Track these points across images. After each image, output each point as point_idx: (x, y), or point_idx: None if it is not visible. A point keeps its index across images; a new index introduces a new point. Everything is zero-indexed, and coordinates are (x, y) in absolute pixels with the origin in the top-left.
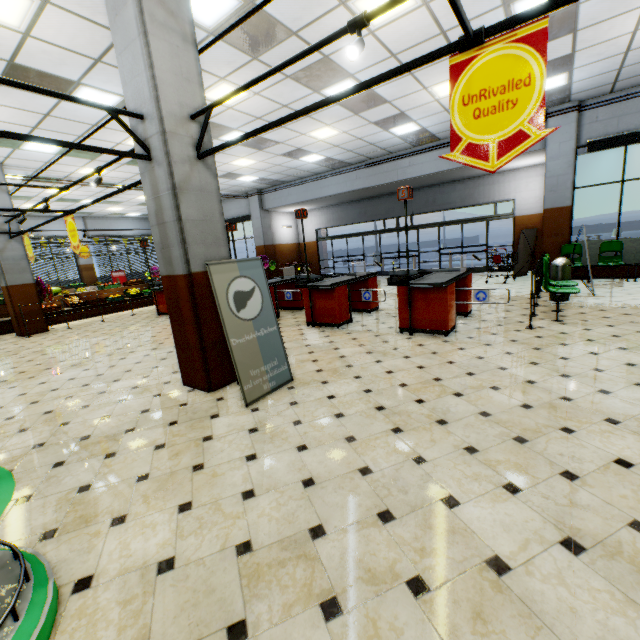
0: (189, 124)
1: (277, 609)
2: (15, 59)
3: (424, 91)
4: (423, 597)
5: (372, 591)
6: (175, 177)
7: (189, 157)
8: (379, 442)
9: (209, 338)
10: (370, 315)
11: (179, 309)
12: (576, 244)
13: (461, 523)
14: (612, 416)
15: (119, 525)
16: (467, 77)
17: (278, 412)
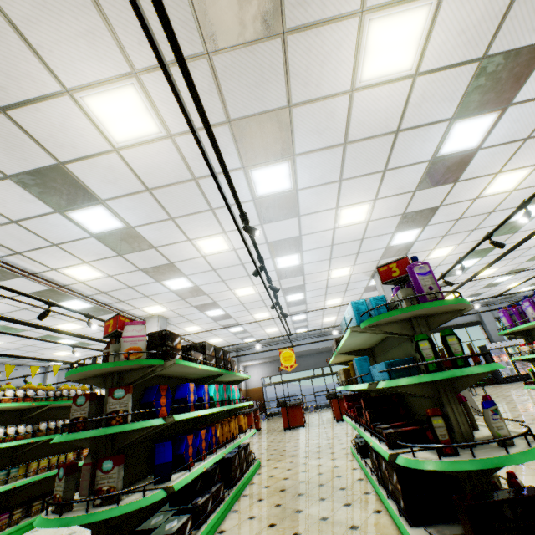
0: None
1: None
2: (307, 283)
3: None
4: None
5: None
6: None
7: None
8: None
9: None
10: None
11: None
12: None
13: None
14: None
15: None
16: None
17: None
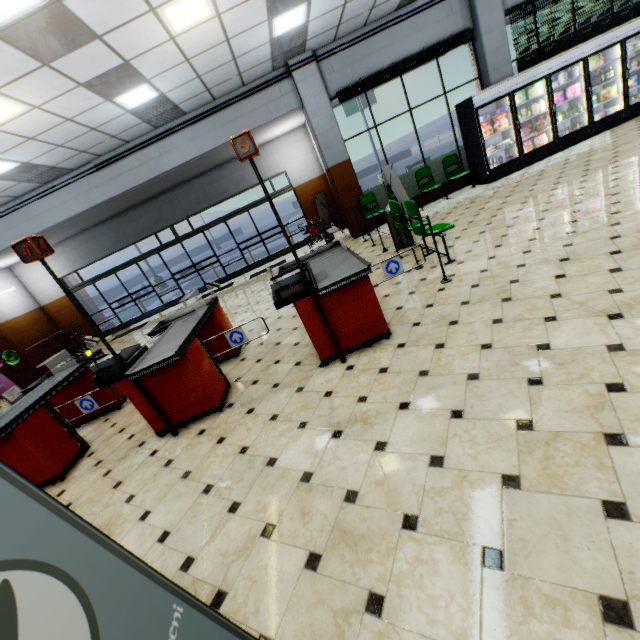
0: None
1: None
2: None
3: (152, 16)
4: None
5: None
6: None
7: None
8: None
9: None
10: (242, 359)
11: None
12: (369, 193)
13: None
14: None
15: None
16: None
17: None
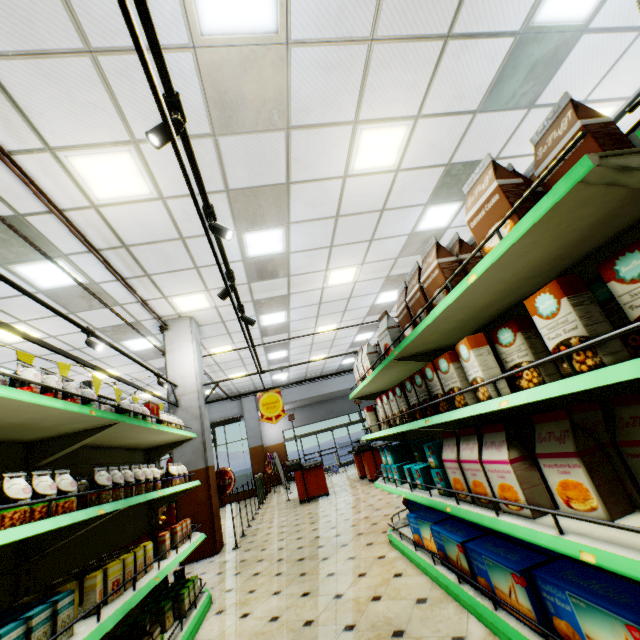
0: None
1: None
2: None
3: None
4: None
5: None
6: None
7: None
8: None
9: None
10: None
11: None
12: None
13: None
14: None
15: None
16: None
17: None
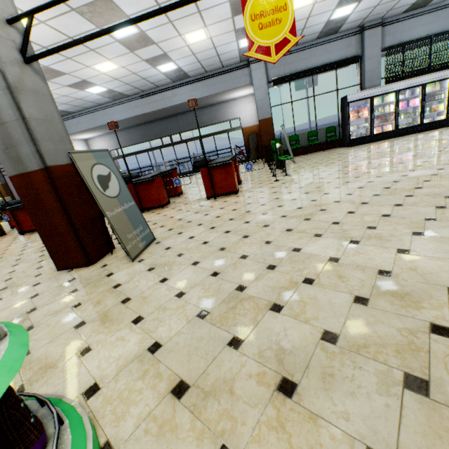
0: (7, 28)
1: (249, 323)
2: None
3: (179, 37)
4: (314, 283)
5: (290, 293)
6: (8, 77)
7: (16, 60)
8: (240, 244)
9: (78, 221)
10: (180, 197)
11: (40, 203)
12: (278, 139)
13: (308, 254)
14: (335, 200)
15: (88, 353)
16: (251, 2)
17: (161, 255)
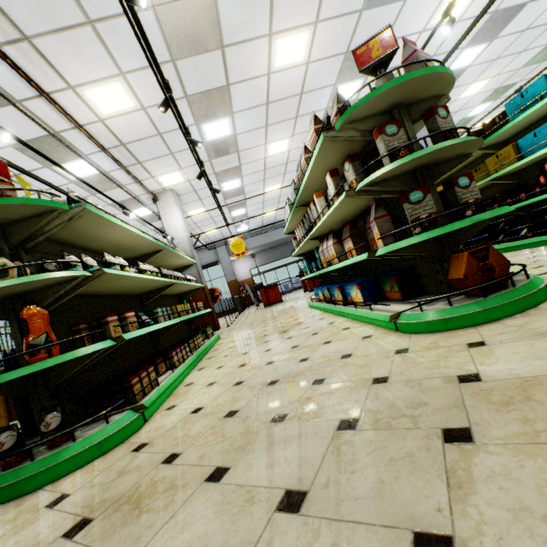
0: None
1: None
2: None
3: None
4: None
5: None
6: None
7: None
8: None
9: None
10: None
11: None
12: None
13: None
14: None
15: None
16: None
17: None
